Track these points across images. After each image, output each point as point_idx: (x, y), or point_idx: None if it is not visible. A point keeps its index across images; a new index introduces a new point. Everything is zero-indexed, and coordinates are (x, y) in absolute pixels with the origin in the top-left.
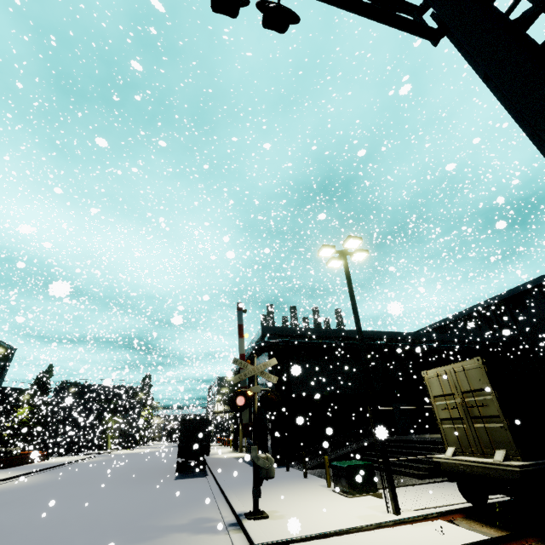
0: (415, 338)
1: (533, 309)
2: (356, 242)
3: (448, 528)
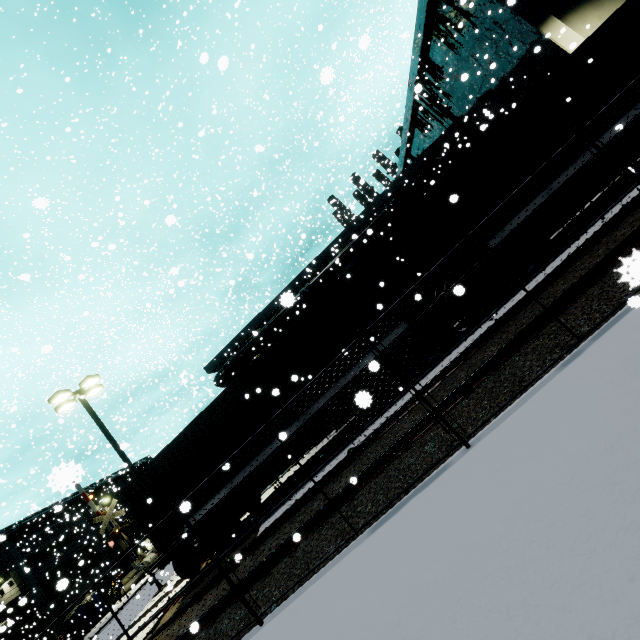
0: (339, 245)
1: (448, 68)
2: (59, 397)
3: (183, 584)
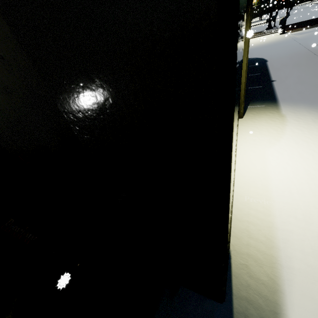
0: None
1: None
2: None
3: None
